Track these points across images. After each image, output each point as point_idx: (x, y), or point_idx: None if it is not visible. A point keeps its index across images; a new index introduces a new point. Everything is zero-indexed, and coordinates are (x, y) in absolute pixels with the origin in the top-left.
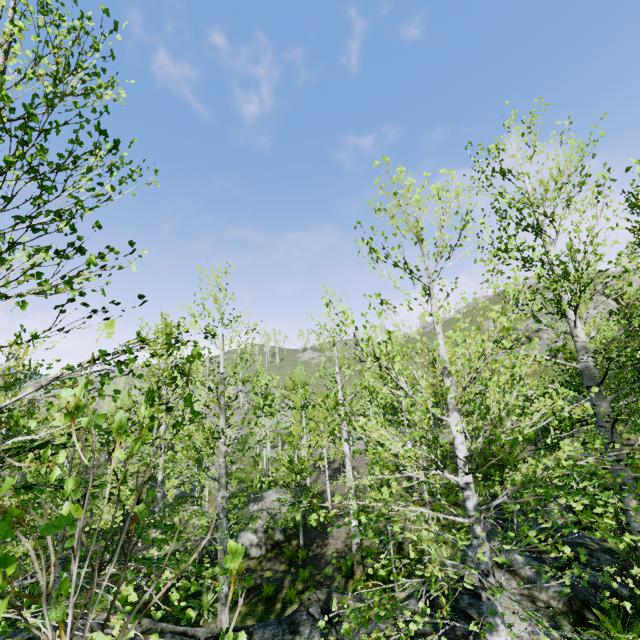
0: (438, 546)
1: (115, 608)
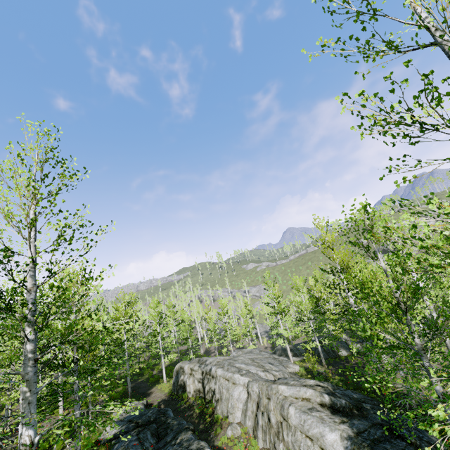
0: None
1: None
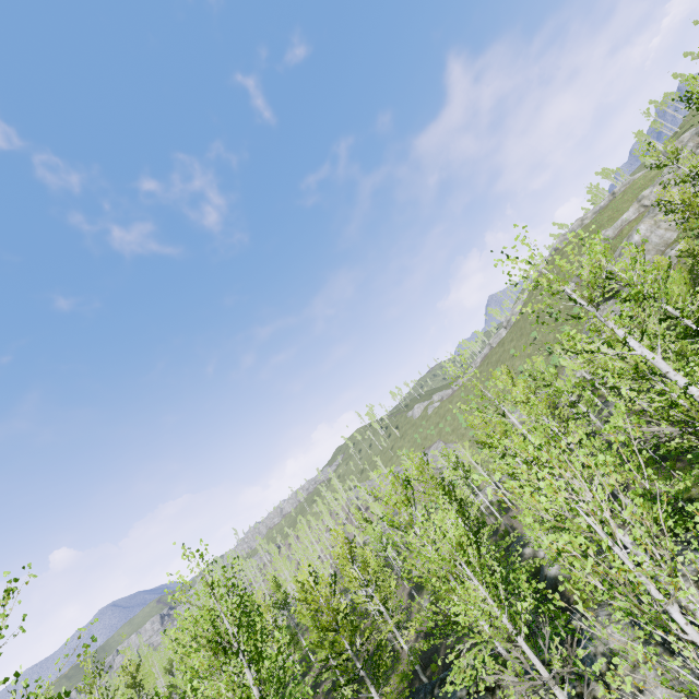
0: (696, 488)
1: (577, 611)
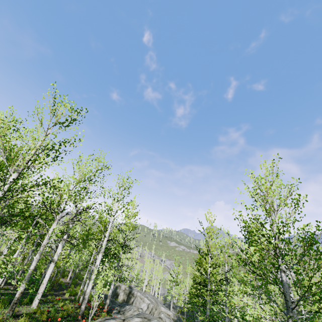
0: None
1: None
